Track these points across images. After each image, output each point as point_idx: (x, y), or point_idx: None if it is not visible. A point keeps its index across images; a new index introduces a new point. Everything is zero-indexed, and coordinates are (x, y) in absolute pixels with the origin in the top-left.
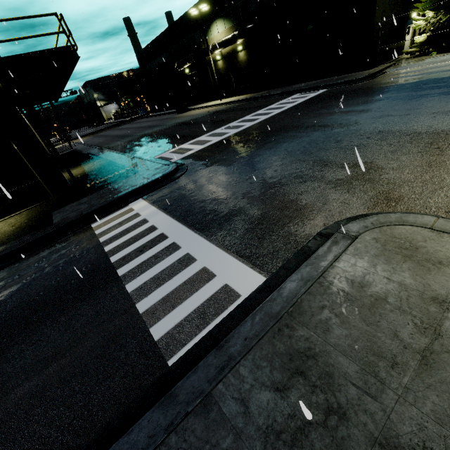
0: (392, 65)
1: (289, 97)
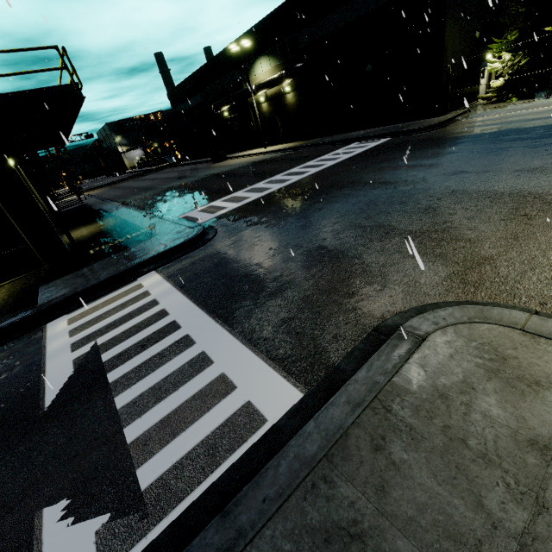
0: (466, 111)
1: (345, 146)
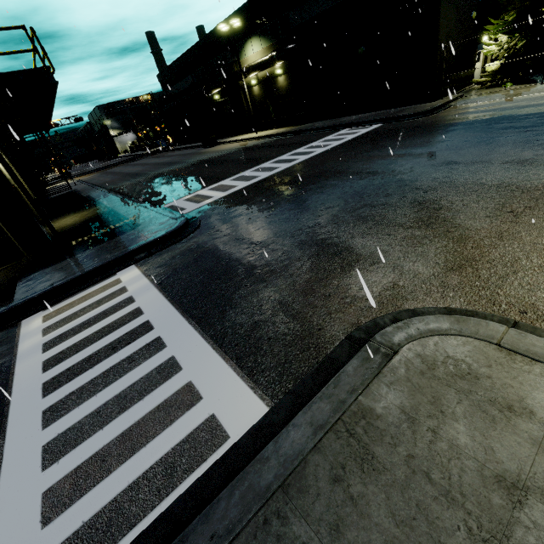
0: (460, 97)
1: (336, 132)
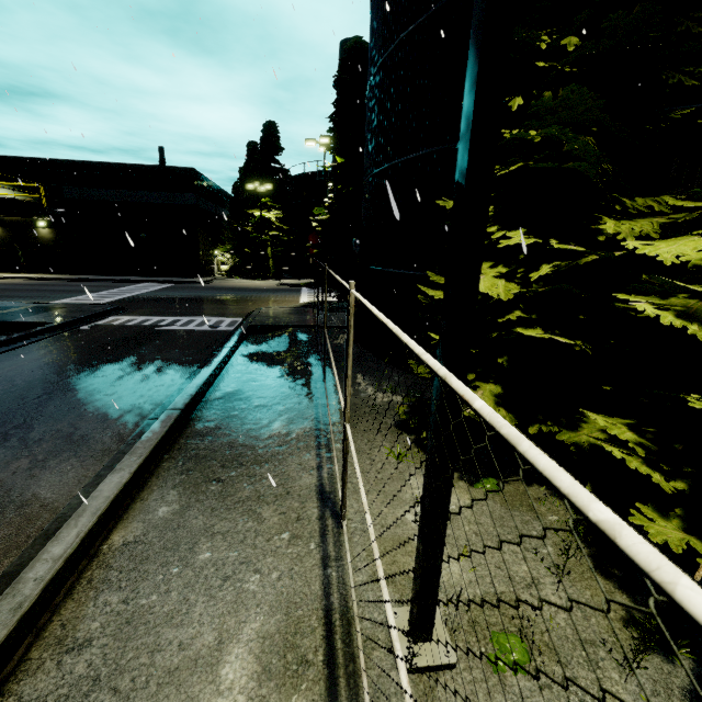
0: (215, 279)
1: (139, 284)
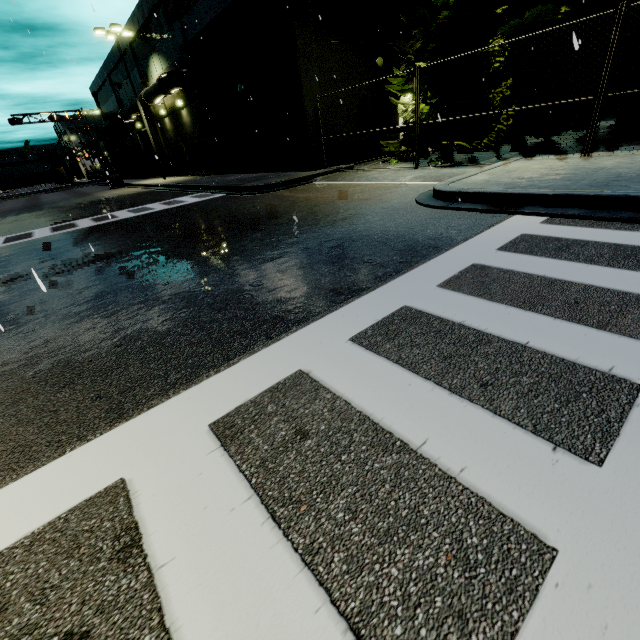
0: (342, 169)
1: (180, 197)
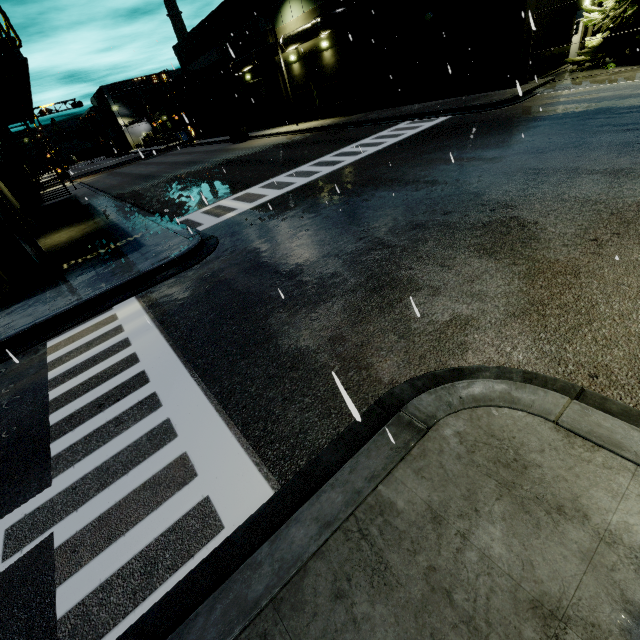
0: (549, 81)
1: (393, 126)
